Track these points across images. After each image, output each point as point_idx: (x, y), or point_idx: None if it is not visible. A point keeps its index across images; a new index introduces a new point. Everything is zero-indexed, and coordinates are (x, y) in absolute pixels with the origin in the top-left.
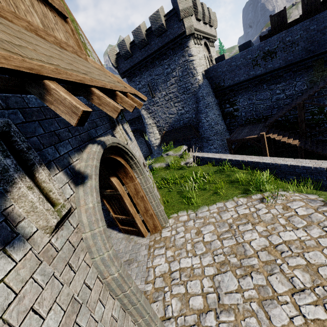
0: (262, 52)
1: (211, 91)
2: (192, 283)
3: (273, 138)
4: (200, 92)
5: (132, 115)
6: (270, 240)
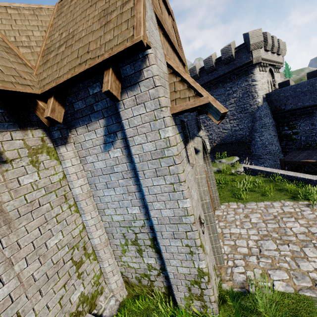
0: None
1: (270, 113)
2: (239, 241)
3: None
4: (257, 113)
5: None
6: (309, 229)
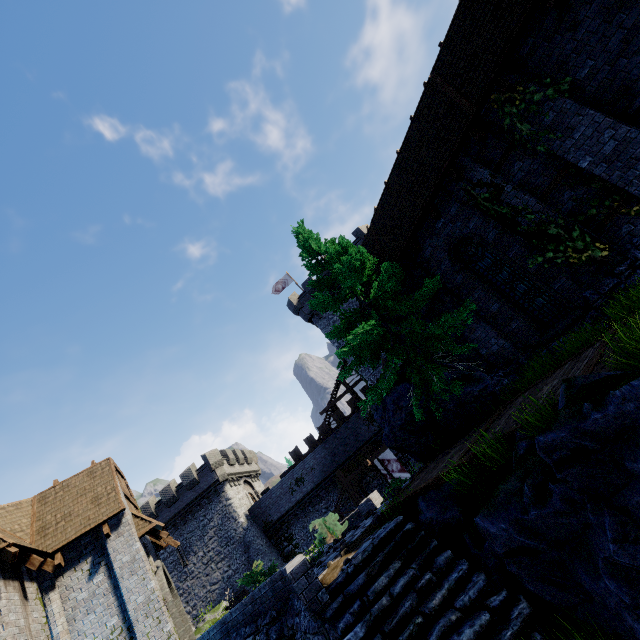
0: (293, 480)
1: (260, 531)
2: None
3: None
4: (246, 537)
5: None
6: None
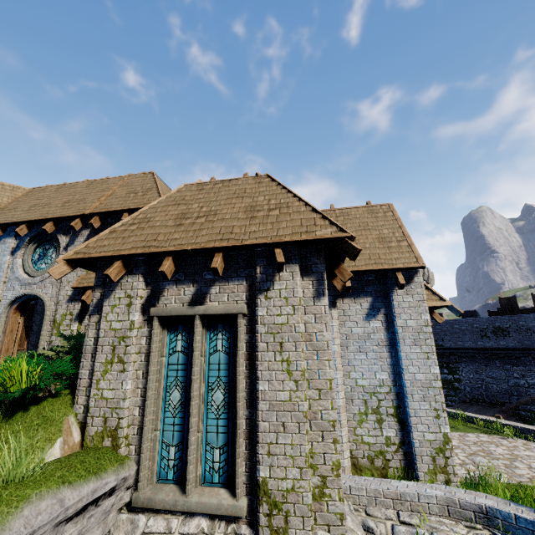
0: (491, 326)
1: None
2: None
3: None
4: None
5: None
6: (512, 452)
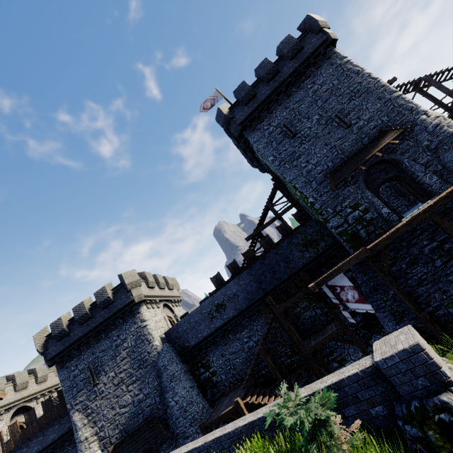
0: (214, 306)
1: (176, 355)
2: None
3: (252, 403)
4: (160, 361)
5: (59, 429)
6: None
